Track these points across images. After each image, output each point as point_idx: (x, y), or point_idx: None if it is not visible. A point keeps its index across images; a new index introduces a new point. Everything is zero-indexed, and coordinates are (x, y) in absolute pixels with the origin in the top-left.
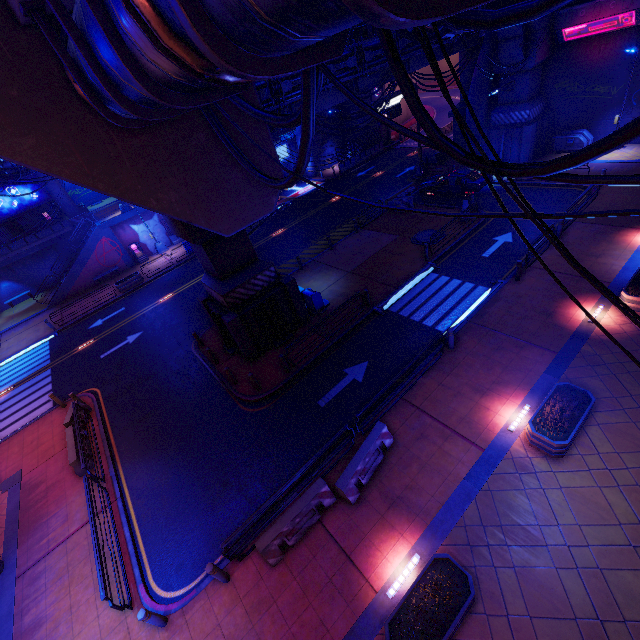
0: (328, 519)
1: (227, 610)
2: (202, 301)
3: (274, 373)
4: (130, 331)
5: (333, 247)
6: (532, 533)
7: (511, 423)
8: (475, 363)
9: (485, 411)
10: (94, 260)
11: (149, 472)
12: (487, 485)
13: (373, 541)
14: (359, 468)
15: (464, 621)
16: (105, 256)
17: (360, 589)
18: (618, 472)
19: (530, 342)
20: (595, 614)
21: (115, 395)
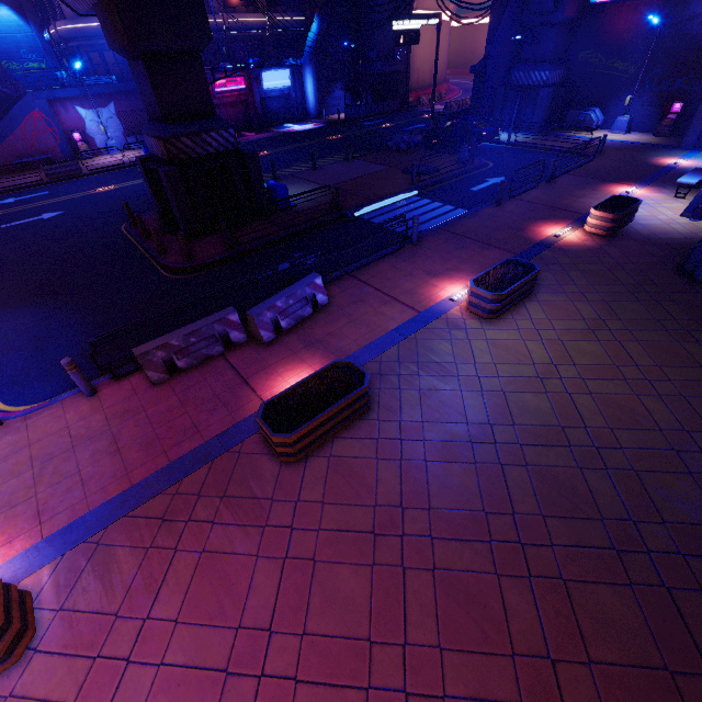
0: (232, 353)
1: (83, 417)
2: (140, 159)
3: (213, 249)
4: (48, 209)
5: (317, 168)
6: (447, 368)
7: (455, 296)
8: (435, 256)
9: (432, 287)
10: (19, 137)
11: (27, 316)
12: (414, 335)
13: (277, 370)
14: (279, 305)
15: (354, 425)
16: (35, 136)
17: (249, 403)
18: (545, 331)
19: (494, 246)
20: (487, 420)
21: (7, 256)
